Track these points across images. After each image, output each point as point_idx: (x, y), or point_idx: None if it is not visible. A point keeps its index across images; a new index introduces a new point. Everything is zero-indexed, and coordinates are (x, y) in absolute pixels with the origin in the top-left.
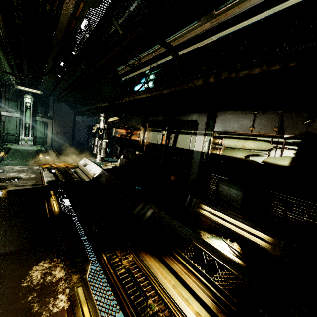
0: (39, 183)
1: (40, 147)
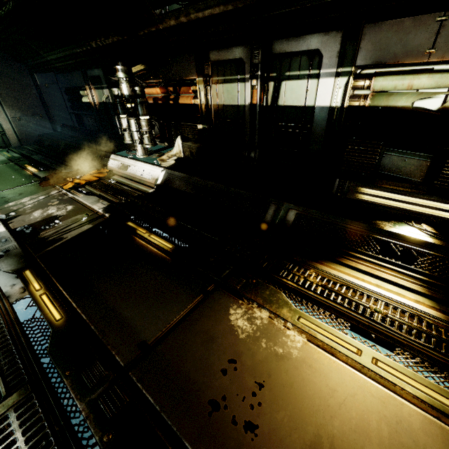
0: (94, 215)
1: (9, 154)
